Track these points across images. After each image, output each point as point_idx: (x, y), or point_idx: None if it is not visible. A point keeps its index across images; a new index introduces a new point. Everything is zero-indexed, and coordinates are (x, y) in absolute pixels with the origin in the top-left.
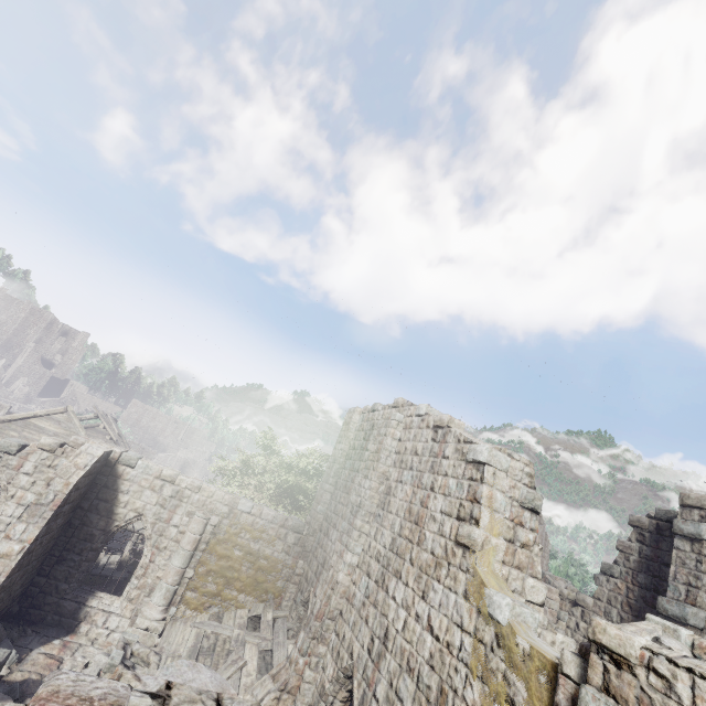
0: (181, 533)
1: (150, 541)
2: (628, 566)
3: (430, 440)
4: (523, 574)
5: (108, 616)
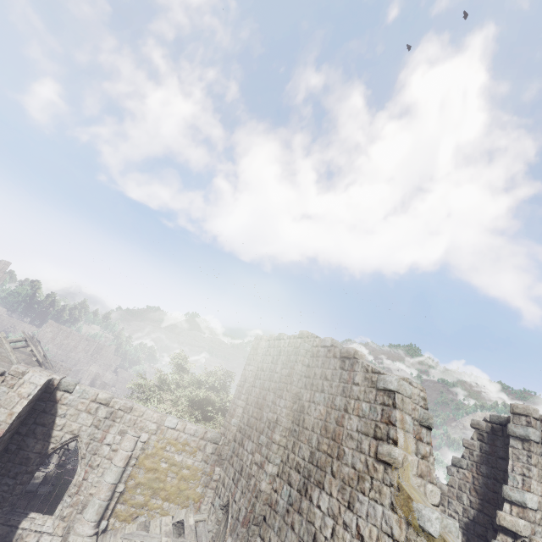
0: (114, 451)
1: (84, 460)
2: (472, 459)
3: (339, 368)
4: (424, 481)
5: (40, 536)
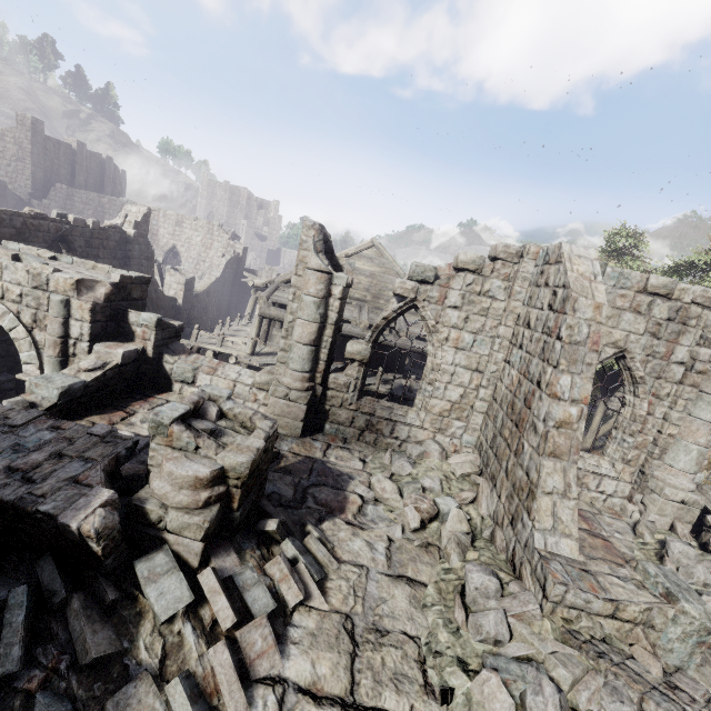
0: (699, 373)
1: (642, 386)
2: None
3: None
4: None
5: (600, 479)
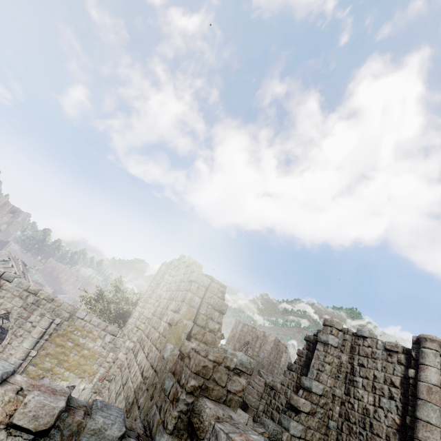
0: (33, 327)
1: (11, 330)
2: (300, 364)
3: (182, 274)
4: (207, 347)
5: None
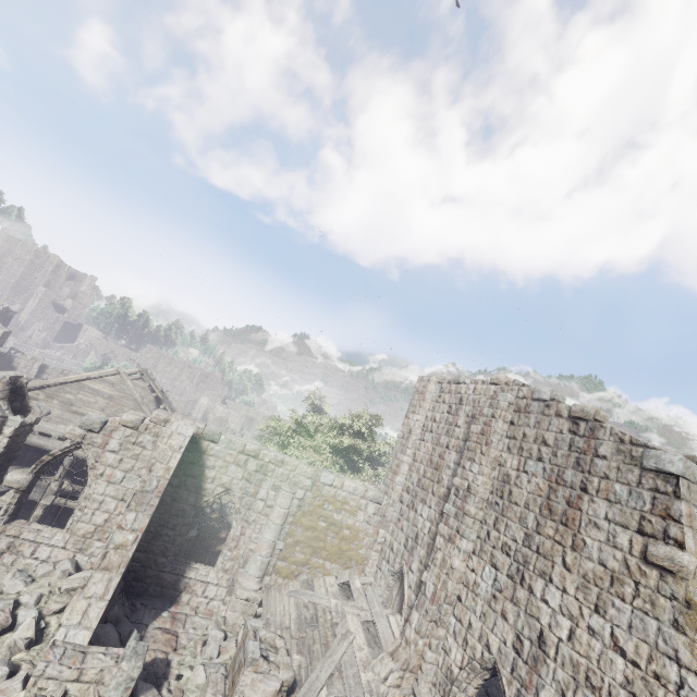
0: (269, 507)
1: (239, 514)
2: None
3: (568, 432)
4: None
5: (206, 586)
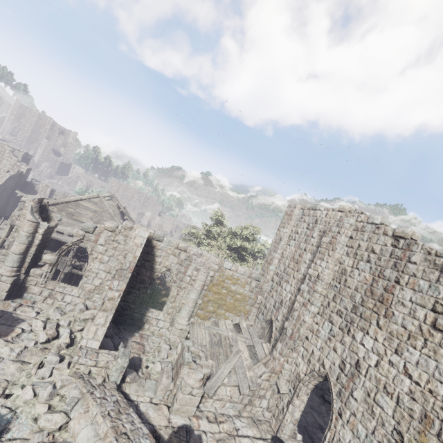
0: (193, 280)
1: (175, 283)
2: None
3: (390, 245)
4: None
5: (158, 321)
